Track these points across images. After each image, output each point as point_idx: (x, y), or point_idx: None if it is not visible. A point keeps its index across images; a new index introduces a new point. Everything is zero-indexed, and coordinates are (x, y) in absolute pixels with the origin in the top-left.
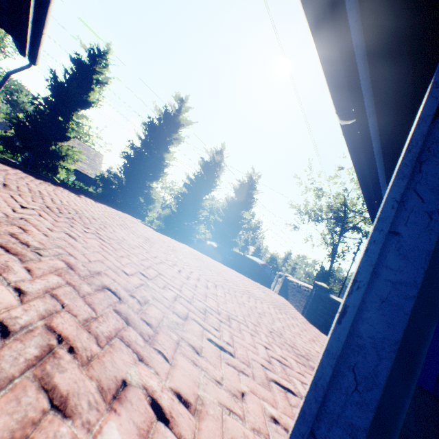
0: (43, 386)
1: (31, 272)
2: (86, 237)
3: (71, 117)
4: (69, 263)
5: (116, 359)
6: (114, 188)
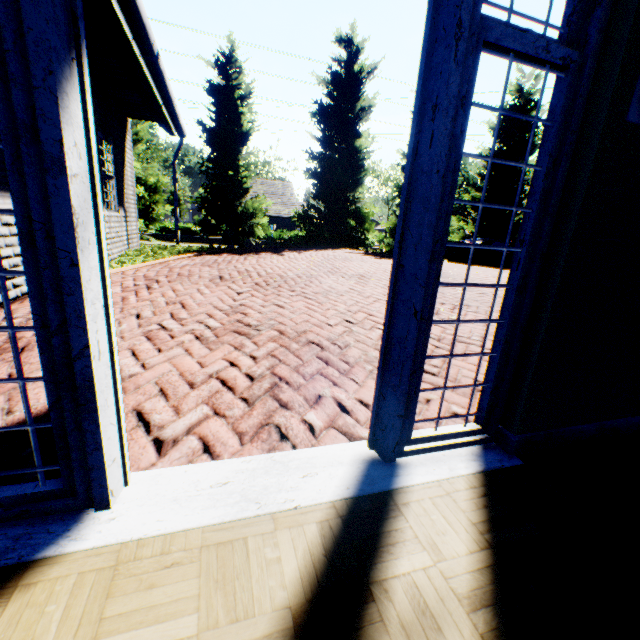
0: (275, 399)
1: (257, 344)
2: (292, 302)
3: (238, 164)
4: (280, 330)
5: (316, 385)
6: (316, 222)
